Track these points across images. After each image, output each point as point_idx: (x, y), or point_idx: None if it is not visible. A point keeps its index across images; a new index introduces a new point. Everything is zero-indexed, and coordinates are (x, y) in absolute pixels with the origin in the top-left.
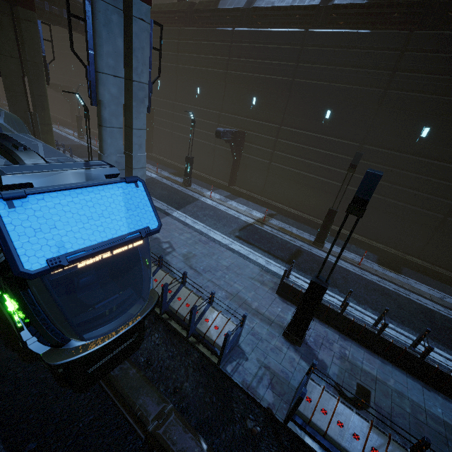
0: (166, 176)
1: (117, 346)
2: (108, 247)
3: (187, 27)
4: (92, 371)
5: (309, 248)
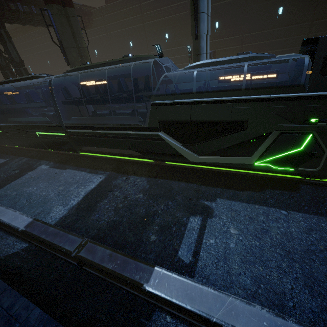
0: None
1: None
2: None
3: None
4: None
5: None
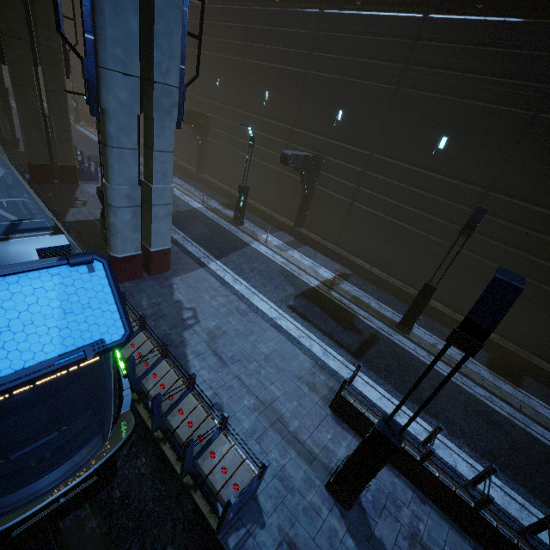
0: (213, 208)
1: None
2: (9, 387)
3: (260, 6)
4: (20, 532)
5: (390, 333)
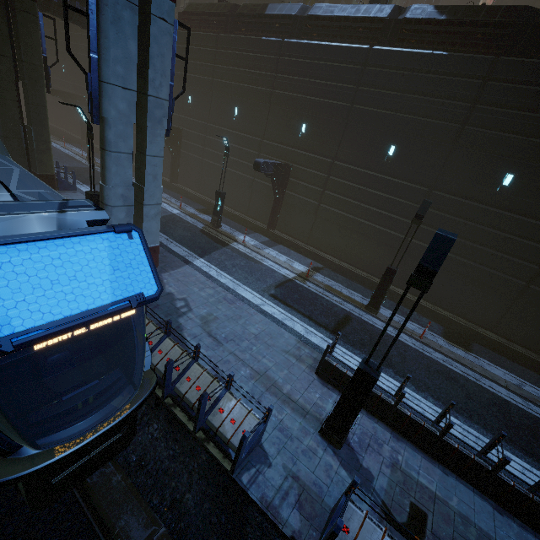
0: (191, 213)
1: (97, 445)
2: (79, 323)
3: (227, 33)
4: (58, 480)
5: (361, 313)
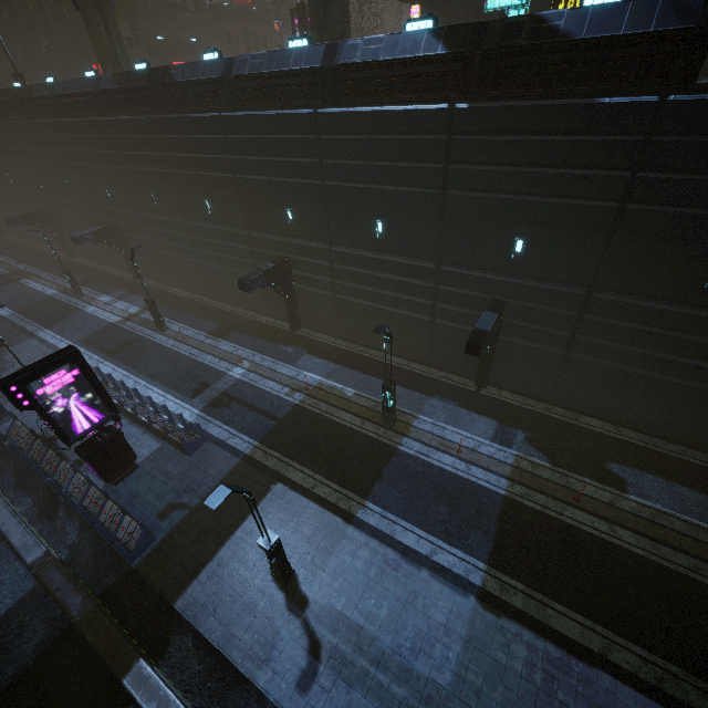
0: (66, 290)
1: None
2: None
3: (24, 118)
4: None
5: (151, 335)
